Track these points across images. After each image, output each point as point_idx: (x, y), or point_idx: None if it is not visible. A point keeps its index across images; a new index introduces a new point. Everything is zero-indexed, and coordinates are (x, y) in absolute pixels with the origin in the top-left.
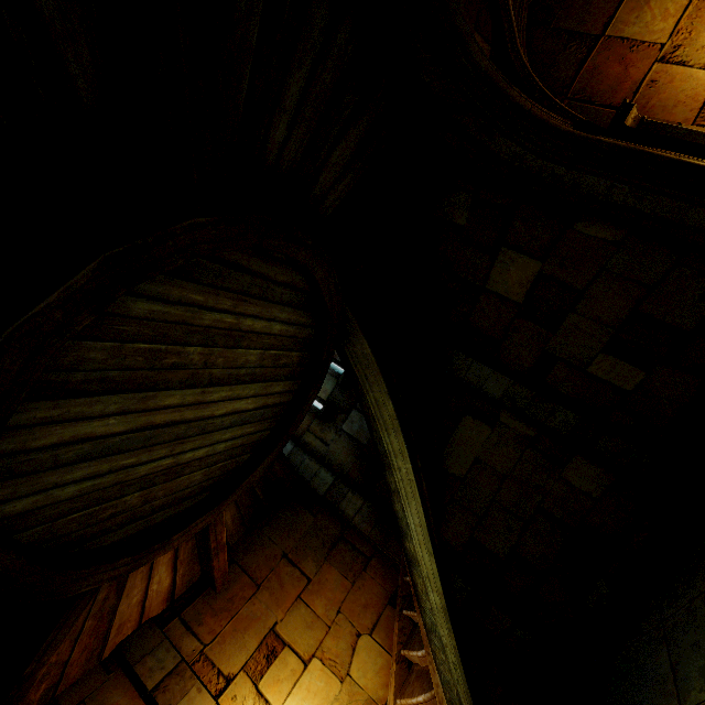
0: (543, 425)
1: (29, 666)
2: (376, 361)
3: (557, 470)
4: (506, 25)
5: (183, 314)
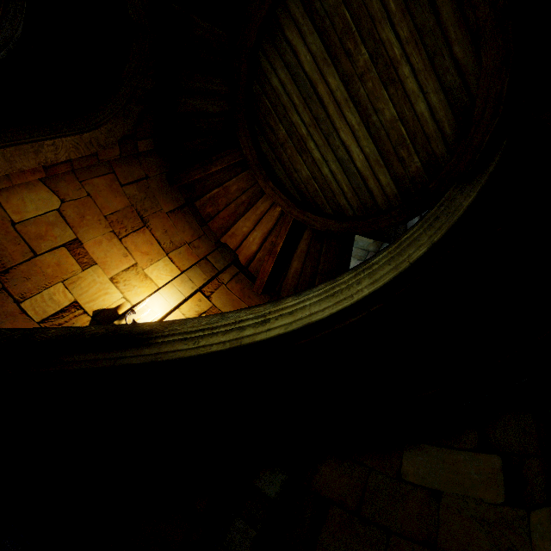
0: None
1: (214, 157)
2: (460, 216)
3: None
4: None
5: (377, 12)
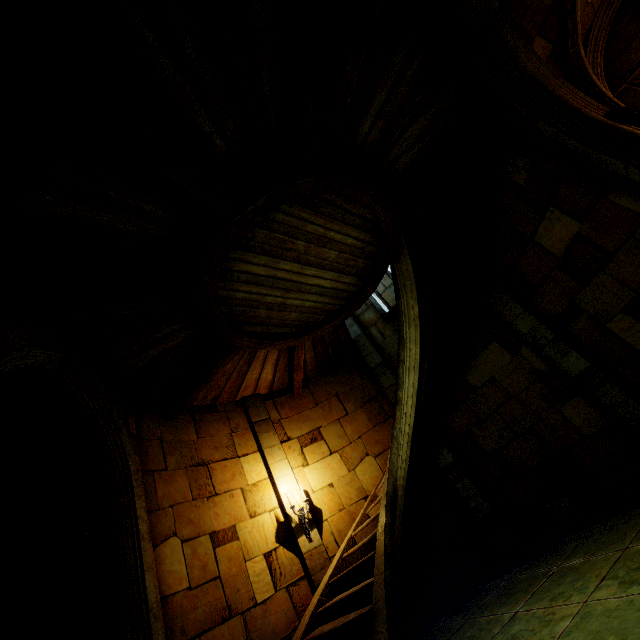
0: (555, 364)
1: (213, 369)
2: (414, 277)
3: (558, 404)
4: (570, 26)
5: (298, 223)
